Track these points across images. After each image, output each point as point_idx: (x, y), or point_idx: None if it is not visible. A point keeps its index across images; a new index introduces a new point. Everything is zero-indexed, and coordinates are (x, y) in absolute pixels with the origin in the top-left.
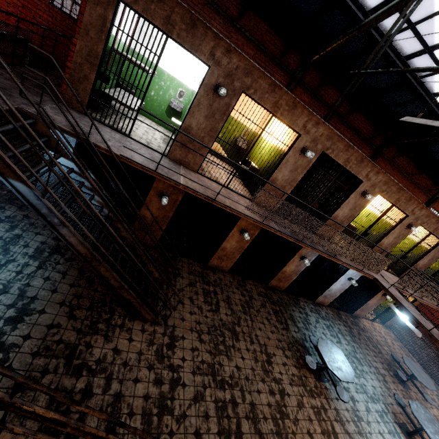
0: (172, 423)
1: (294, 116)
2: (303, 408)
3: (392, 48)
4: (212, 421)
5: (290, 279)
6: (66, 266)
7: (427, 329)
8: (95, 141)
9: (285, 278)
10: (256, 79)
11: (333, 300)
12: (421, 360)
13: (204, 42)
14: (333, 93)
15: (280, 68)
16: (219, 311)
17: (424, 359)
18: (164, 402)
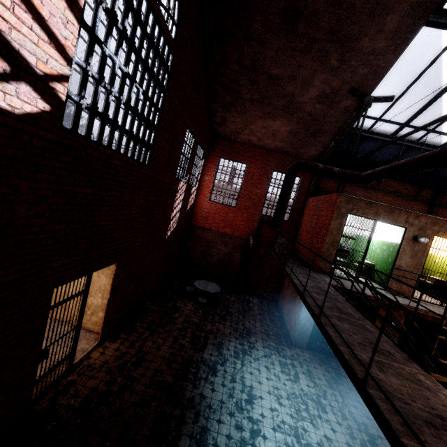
0: None
1: None
2: None
3: None
4: None
5: None
6: (353, 395)
7: None
8: (365, 293)
9: None
10: (442, 225)
11: None
12: None
13: (400, 216)
14: None
15: (416, 201)
16: None
17: None
18: None
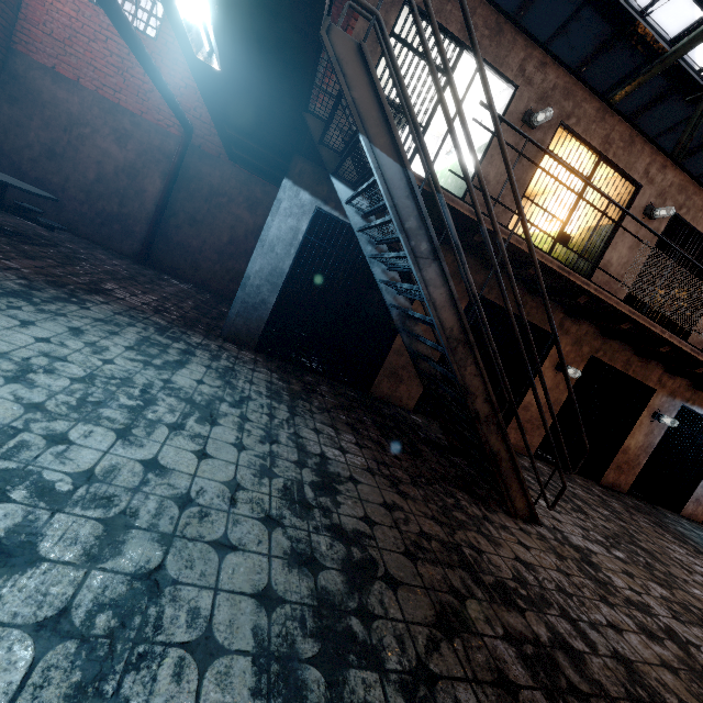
0: None
1: (631, 157)
2: None
3: None
4: None
5: (637, 465)
6: (326, 417)
7: None
8: None
9: (629, 464)
10: (579, 104)
11: None
12: None
13: (512, 52)
14: None
15: None
16: (587, 513)
17: None
18: None
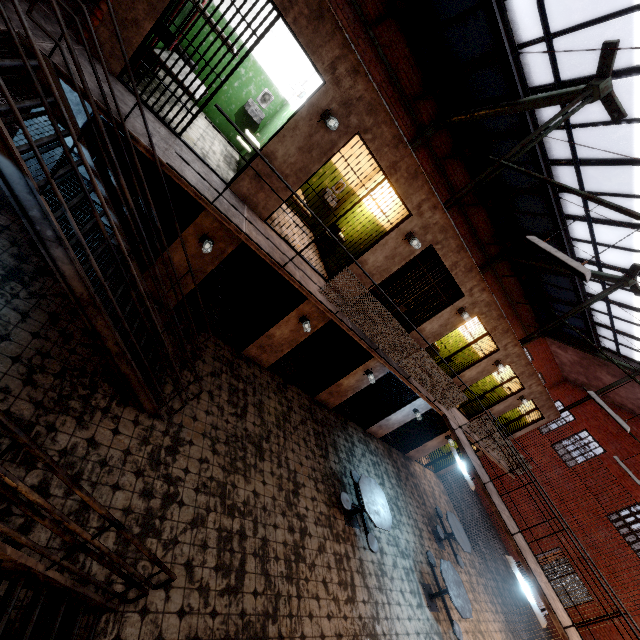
0: (157, 548)
1: (411, 189)
2: (324, 553)
3: (541, 144)
4: (210, 553)
5: (345, 396)
6: (29, 304)
7: (483, 482)
8: (133, 130)
9: (339, 394)
10: (380, 124)
11: (388, 433)
12: (464, 520)
13: (328, 45)
14: (460, 172)
15: (408, 114)
16: (245, 418)
17: (468, 519)
18: (150, 521)
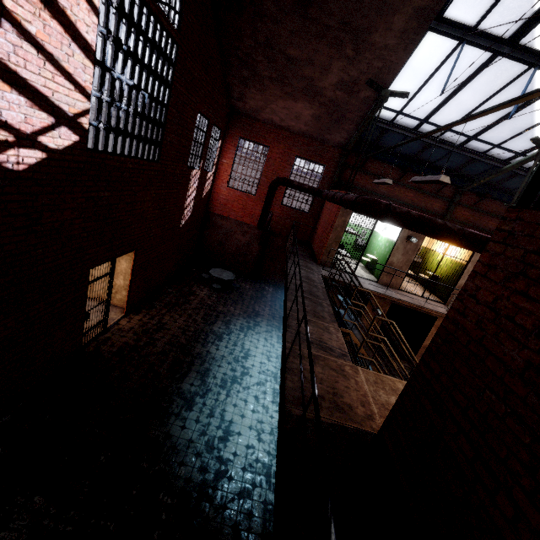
0: None
1: None
2: None
3: None
4: None
5: None
6: None
7: None
8: (351, 283)
9: None
10: None
11: None
12: None
13: None
14: (491, 203)
15: (437, 198)
16: None
17: None
18: None
